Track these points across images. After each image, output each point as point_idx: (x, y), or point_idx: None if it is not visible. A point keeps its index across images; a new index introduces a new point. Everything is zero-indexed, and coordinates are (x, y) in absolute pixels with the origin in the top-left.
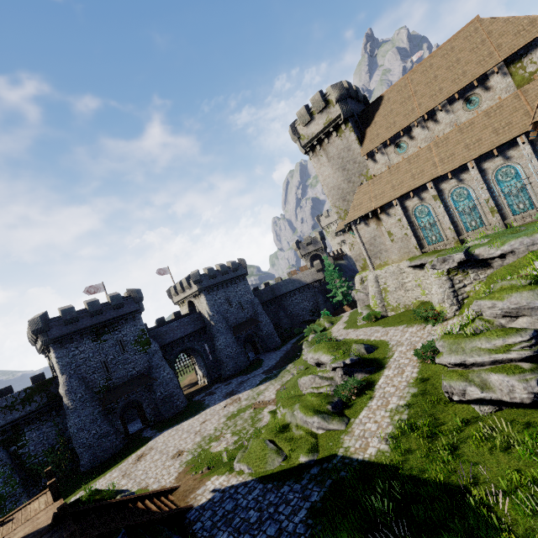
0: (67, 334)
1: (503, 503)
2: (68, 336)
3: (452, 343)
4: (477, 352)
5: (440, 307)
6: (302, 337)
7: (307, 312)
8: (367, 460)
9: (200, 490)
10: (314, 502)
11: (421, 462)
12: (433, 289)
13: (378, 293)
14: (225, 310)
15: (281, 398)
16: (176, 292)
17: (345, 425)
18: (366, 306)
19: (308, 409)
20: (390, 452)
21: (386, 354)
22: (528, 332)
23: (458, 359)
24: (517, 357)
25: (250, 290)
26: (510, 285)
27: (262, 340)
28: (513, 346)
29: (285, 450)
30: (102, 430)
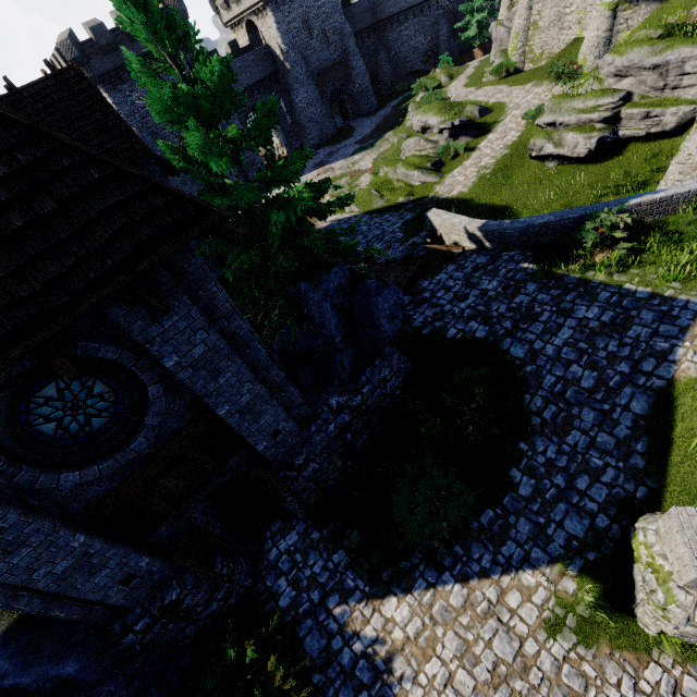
0: (113, 71)
1: (522, 211)
2: (115, 74)
3: (556, 103)
4: (570, 113)
5: (582, 60)
6: (406, 98)
7: (419, 56)
8: (450, 198)
9: (320, 222)
10: (407, 220)
11: (486, 197)
12: (587, 32)
13: (524, 31)
14: (304, 44)
15: (378, 168)
16: (224, 2)
17: (439, 179)
18: (502, 52)
19: (410, 166)
20: (468, 193)
21: (498, 118)
22: (621, 94)
23: (552, 119)
24: (596, 118)
25: (339, 5)
26: (645, 37)
27: (353, 99)
28: (600, 108)
29: (387, 197)
30: (194, 193)
